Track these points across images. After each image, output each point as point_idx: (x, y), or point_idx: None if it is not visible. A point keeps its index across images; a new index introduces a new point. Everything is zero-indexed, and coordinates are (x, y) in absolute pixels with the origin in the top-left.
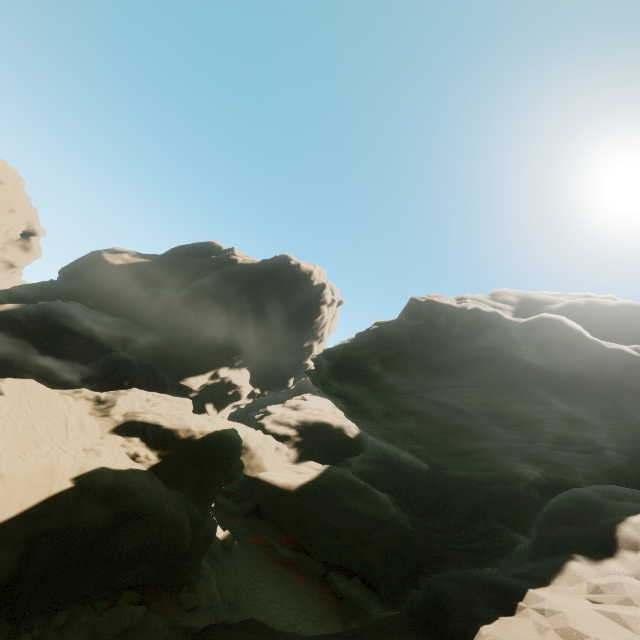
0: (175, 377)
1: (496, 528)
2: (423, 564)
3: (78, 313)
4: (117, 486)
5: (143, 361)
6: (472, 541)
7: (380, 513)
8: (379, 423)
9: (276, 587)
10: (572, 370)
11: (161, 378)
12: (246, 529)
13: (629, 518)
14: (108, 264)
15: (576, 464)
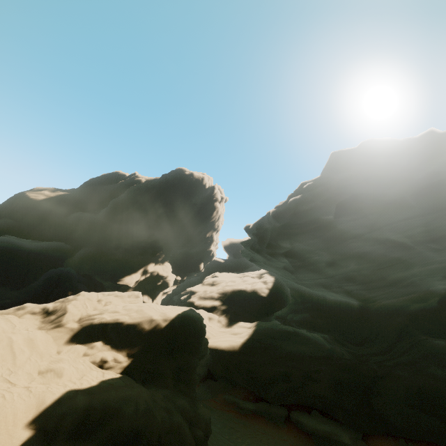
0: (112, 279)
1: (419, 340)
2: (370, 386)
3: (12, 242)
4: (93, 412)
5: (80, 272)
6: (401, 355)
7: (317, 351)
8: (321, 273)
9: (255, 443)
10: None
11: (99, 283)
12: (206, 394)
13: None
14: (32, 200)
15: None
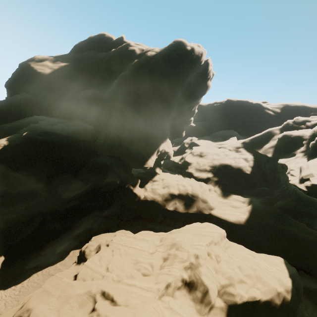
0: (139, 163)
1: None
2: None
3: (53, 133)
4: None
5: (111, 154)
6: None
7: (311, 237)
8: None
9: None
10: None
11: (126, 162)
12: None
13: None
14: (41, 75)
15: None
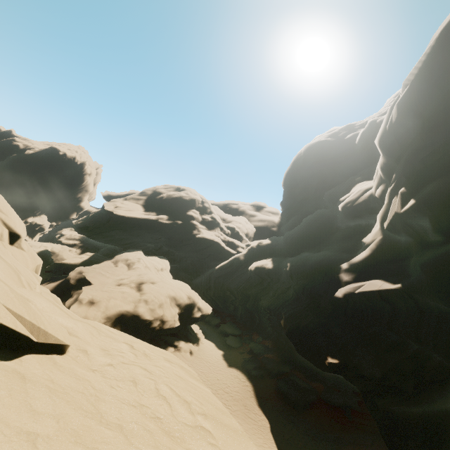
0: None
1: None
2: None
3: None
4: None
5: None
6: None
7: None
8: (100, 240)
9: None
10: (144, 223)
11: None
12: None
13: (119, 255)
14: None
15: (159, 242)
